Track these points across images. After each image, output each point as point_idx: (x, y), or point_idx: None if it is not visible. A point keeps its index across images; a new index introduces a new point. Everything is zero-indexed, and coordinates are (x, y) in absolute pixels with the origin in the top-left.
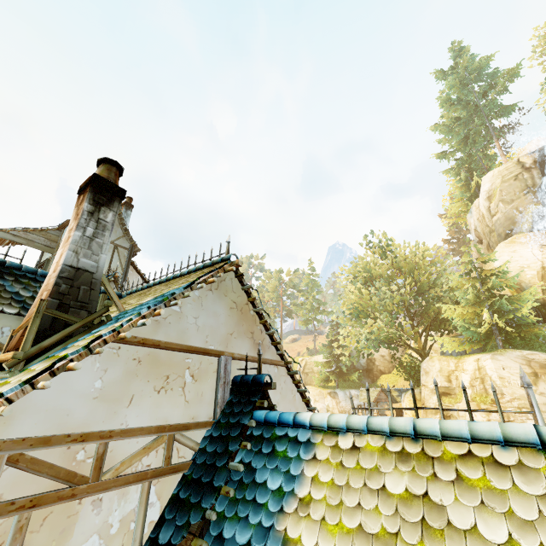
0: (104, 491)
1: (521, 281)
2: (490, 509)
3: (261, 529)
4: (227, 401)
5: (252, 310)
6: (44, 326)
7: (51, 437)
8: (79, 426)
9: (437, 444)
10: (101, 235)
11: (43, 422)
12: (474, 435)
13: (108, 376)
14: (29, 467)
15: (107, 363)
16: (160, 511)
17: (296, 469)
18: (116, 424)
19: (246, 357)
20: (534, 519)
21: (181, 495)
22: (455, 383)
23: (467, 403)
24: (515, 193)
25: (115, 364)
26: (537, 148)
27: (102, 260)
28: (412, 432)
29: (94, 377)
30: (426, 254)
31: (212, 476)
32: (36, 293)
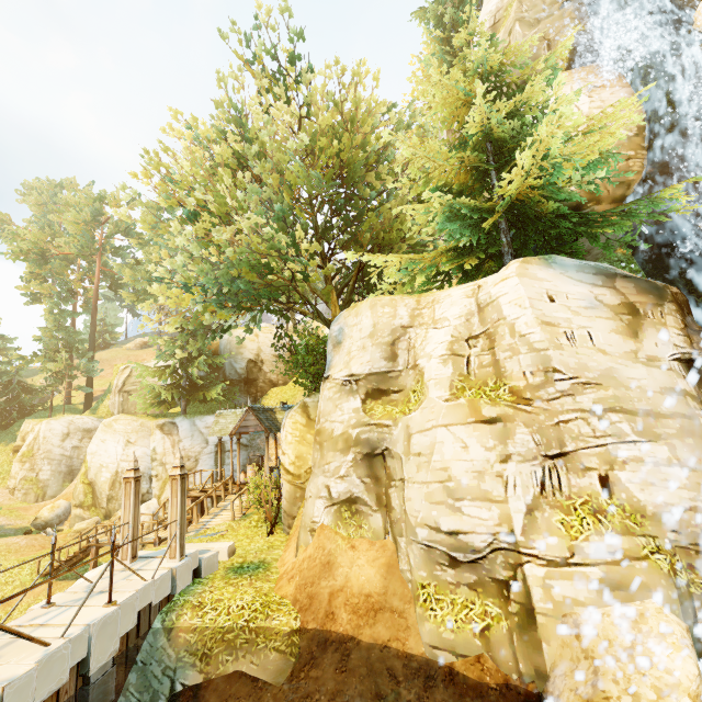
0: None
1: None
2: None
3: None
4: None
5: None
6: None
7: None
8: None
9: None
10: None
11: None
12: None
13: None
14: None
15: None
16: None
17: None
18: None
19: None
20: None
21: None
22: (405, 361)
23: None
24: (545, 6)
25: None
26: None
27: None
28: None
29: None
30: (373, 100)
31: None
32: None
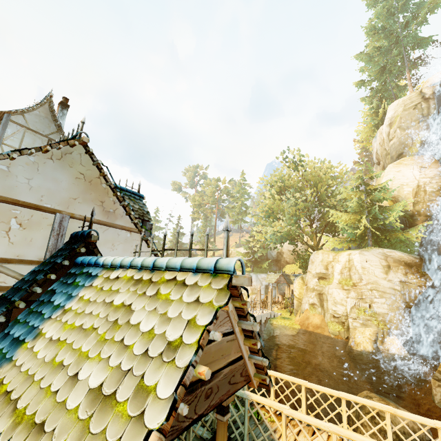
0: None
1: (399, 196)
2: (156, 312)
3: (31, 328)
4: (59, 248)
5: (105, 184)
6: None
7: None
8: None
9: (162, 273)
10: None
11: None
12: (182, 266)
13: None
14: None
15: None
16: None
17: (76, 292)
18: None
19: (85, 218)
20: (174, 317)
21: None
22: (330, 270)
23: (191, 244)
24: (412, 121)
25: None
26: (439, 80)
27: None
28: (151, 266)
29: None
30: (330, 170)
31: (14, 294)
32: None
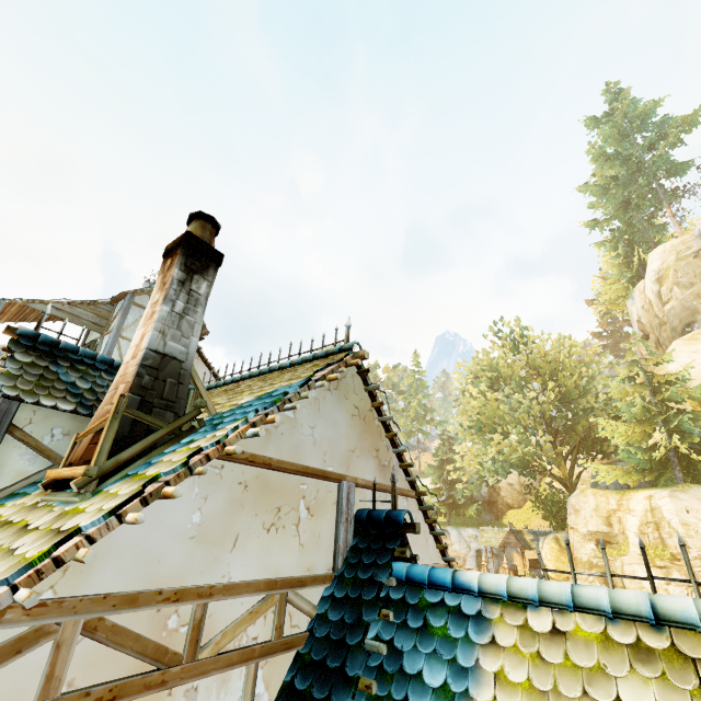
0: (201, 677)
1: None
2: None
3: None
4: (350, 546)
5: (377, 419)
6: (122, 431)
7: (139, 594)
8: (172, 579)
9: (695, 637)
10: (193, 312)
11: (129, 572)
12: None
13: (209, 506)
14: (109, 639)
15: (208, 487)
16: None
17: (466, 658)
18: (217, 576)
19: (374, 485)
20: None
21: (297, 684)
22: (617, 528)
23: None
24: (696, 274)
25: (217, 490)
26: None
27: (193, 345)
28: (651, 616)
29: (191, 507)
30: (574, 351)
31: (342, 659)
32: (95, 385)
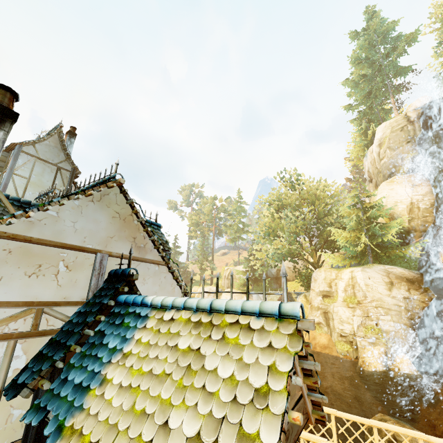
0: None
1: (394, 213)
2: (230, 357)
3: (92, 373)
4: (100, 287)
5: (137, 221)
6: None
7: None
8: None
9: (221, 316)
10: None
11: None
12: (243, 309)
13: None
14: None
15: None
16: (26, 362)
17: (130, 334)
18: None
19: (122, 256)
20: (251, 363)
21: (44, 351)
22: (334, 288)
23: (247, 287)
24: (400, 142)
25: None
26: (421, 104)
27: None
28: (208, 308)
29: None
30: (326, 189)
31: (68, 338)
32: None
